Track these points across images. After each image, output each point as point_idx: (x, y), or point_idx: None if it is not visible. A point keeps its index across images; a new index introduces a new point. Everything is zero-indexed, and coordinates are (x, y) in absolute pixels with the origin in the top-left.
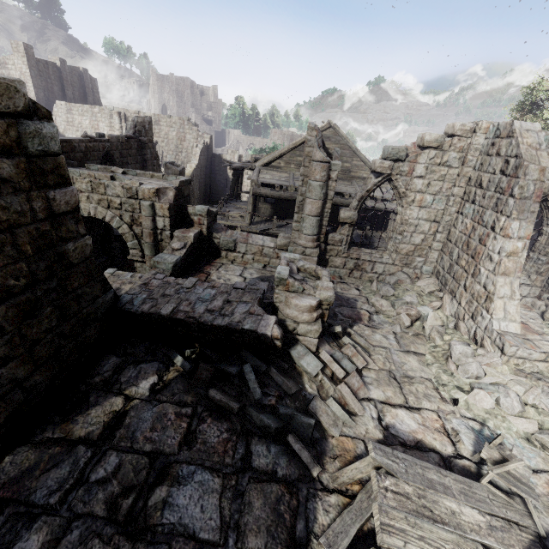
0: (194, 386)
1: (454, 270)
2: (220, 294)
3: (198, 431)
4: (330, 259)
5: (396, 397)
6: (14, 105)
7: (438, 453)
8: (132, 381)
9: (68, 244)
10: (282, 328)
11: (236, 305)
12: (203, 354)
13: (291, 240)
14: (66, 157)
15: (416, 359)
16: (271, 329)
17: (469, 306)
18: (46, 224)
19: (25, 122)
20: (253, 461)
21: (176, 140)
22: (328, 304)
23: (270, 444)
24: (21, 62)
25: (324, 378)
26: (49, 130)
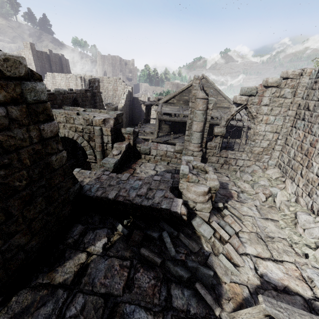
0: (130, 245)
1: (292, 163)
2: (144, 184)
3: (135, 278)
4: (209, 158)
5: (264, 252)
6: (18, 72)
7: (302, 296)
8: (91, 242)
9: (52, 156)
10: (186, 206)
11: (155, 192)
12: (135, 223)
13: (184, 147)
14: (52, 103)
15: (273, 224)
16: (180, 208)
17: (306, 187)
18: (39, 145)
19: (25, 82)
20: (173, 302)
21: (112, 90)
22: (215, 189)
23: (183, 289)
24: (28, 52)
25: (215, 240)
26: (40, 87)
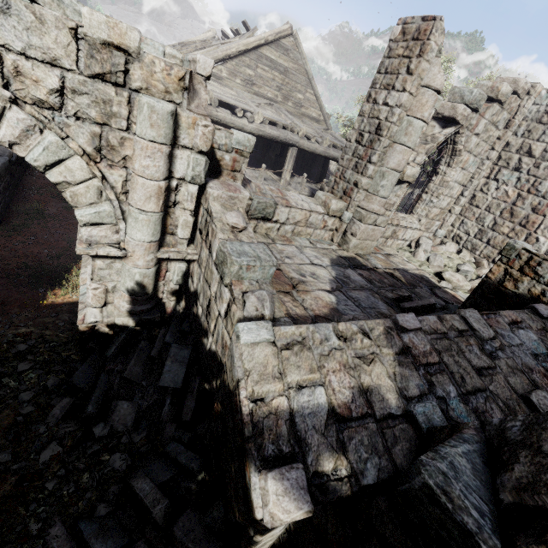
0: None
1: (488, 236)
2: (547, 338)
3: None
4: None
5: None
6: None
7: None
8: None
9: None
10: None
11: None
12: None
13: (354, 203)
14: None
15: None
16: None
17: None
18: None
19: None
20: None
21: None
22: None
23: None
24: None
25: None
26: None
